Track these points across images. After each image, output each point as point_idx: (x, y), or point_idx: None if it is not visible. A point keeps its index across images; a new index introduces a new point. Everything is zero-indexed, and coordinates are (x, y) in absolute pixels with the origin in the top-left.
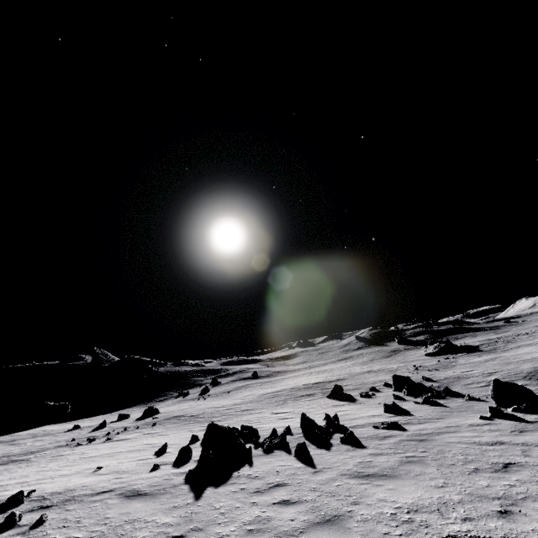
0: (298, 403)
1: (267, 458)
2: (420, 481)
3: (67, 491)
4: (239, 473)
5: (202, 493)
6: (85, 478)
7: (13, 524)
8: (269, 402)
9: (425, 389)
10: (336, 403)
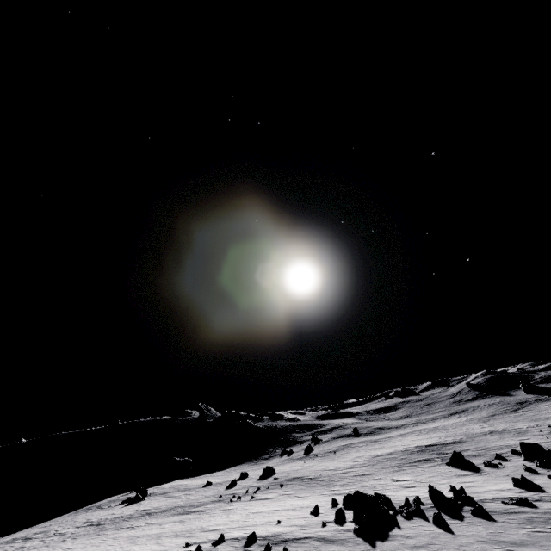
0: (415, 469)
1: (410, 523)
2: (544, 550)
3: (276, 535)
4: (393, 533)
5: (374, 543)
6: (277, 528)
7: (270, 550)
8: (383, 466)
9: None
10: (459, 473)
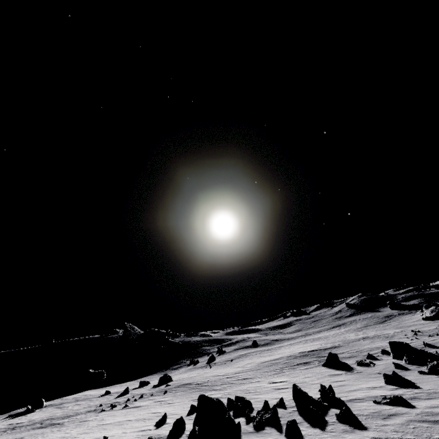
0: (294, 371)
1: (256, 437)
2: None
3: None
4: None
5: None
6: None
7: None
8: (267, 370)
9: (429, 357)
10: (332, 373)
